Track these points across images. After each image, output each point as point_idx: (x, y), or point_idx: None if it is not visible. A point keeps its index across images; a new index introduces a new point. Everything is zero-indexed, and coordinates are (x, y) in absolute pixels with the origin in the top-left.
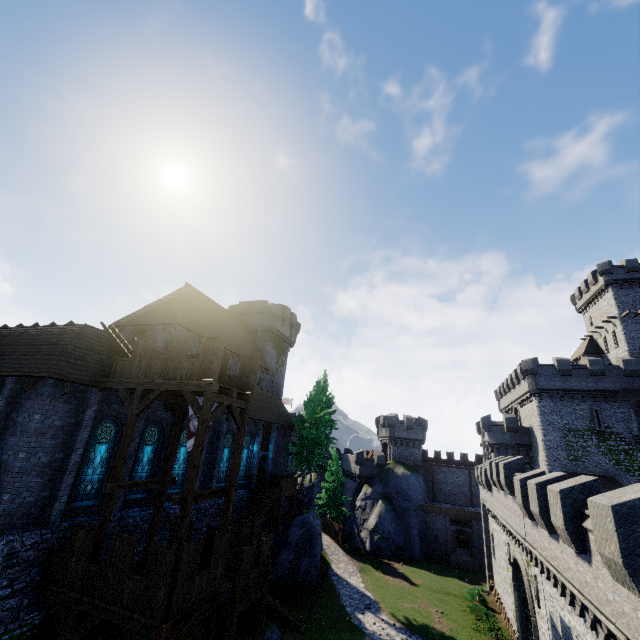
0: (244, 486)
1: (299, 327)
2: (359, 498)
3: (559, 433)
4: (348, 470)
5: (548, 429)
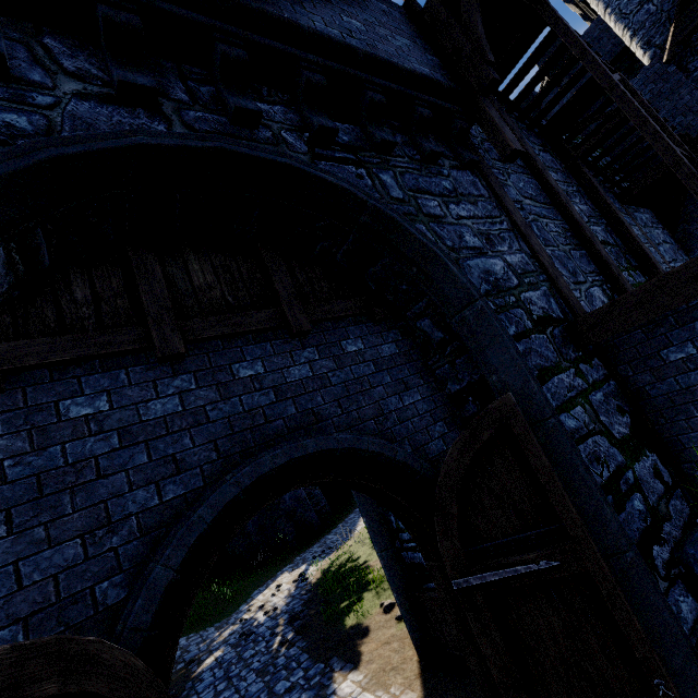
0: None
1: None
2: None
3: None
4: None
5: None
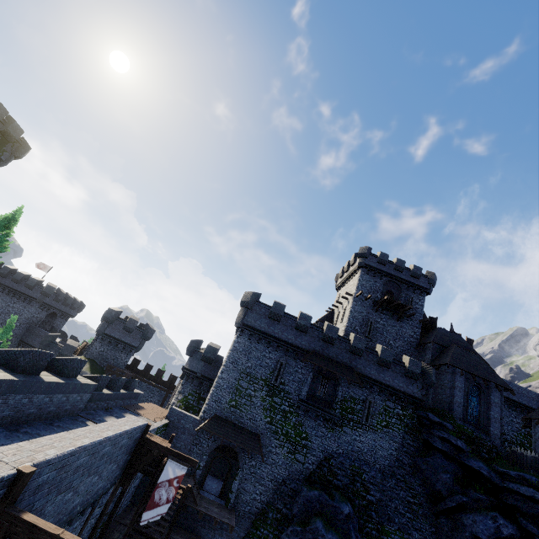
0: None
1: (25, 150)
2: None
3: (237, 374)
4: None
5: (229, 367)
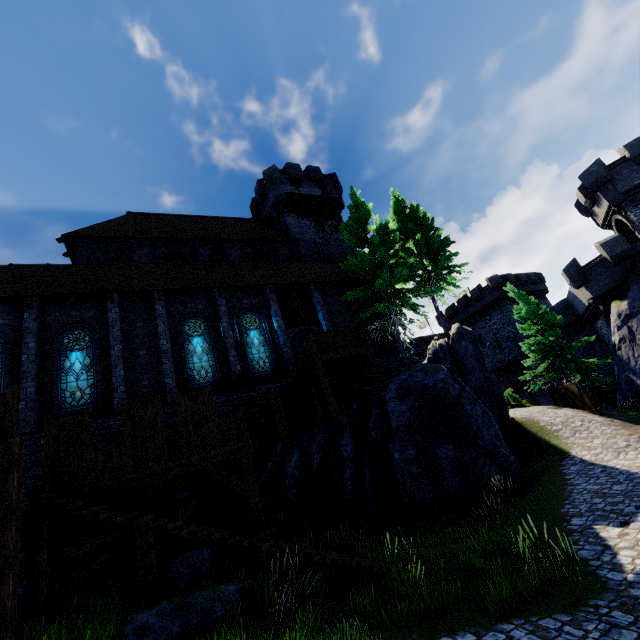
0: (277, 379)
1: (335, 178)
2: (612, 329)
3: None
4: (583, 309)
5: None
